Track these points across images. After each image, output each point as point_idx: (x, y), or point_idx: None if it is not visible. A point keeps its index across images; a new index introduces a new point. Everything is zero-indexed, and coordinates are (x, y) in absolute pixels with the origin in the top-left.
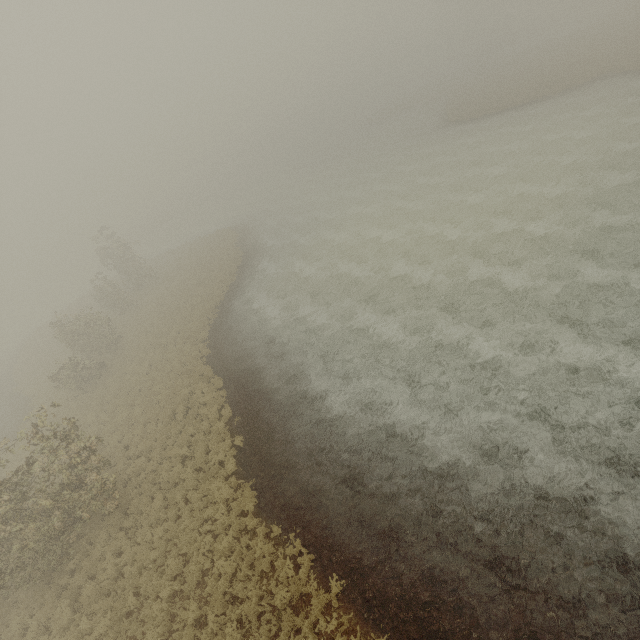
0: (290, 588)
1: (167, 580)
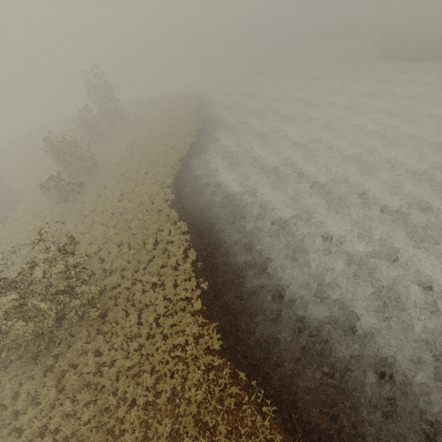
0: (261, 437)
1: (141, 389)
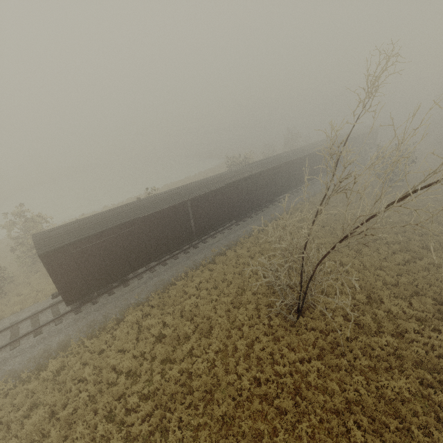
0: None
1: None
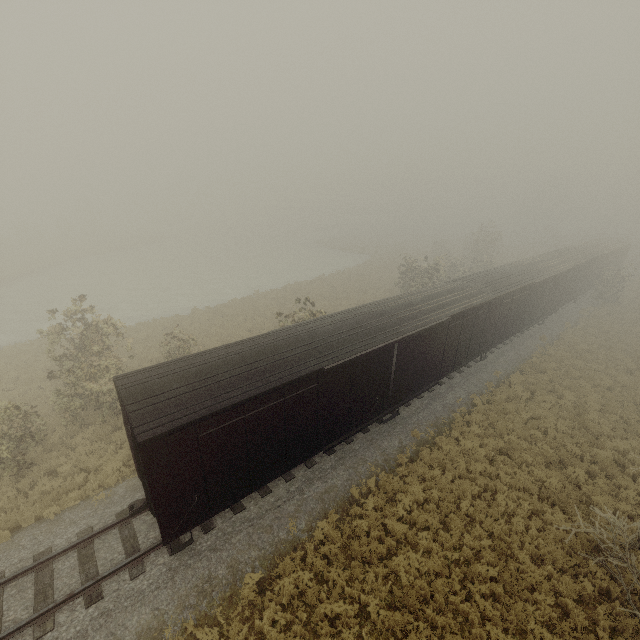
0: None
1: None
